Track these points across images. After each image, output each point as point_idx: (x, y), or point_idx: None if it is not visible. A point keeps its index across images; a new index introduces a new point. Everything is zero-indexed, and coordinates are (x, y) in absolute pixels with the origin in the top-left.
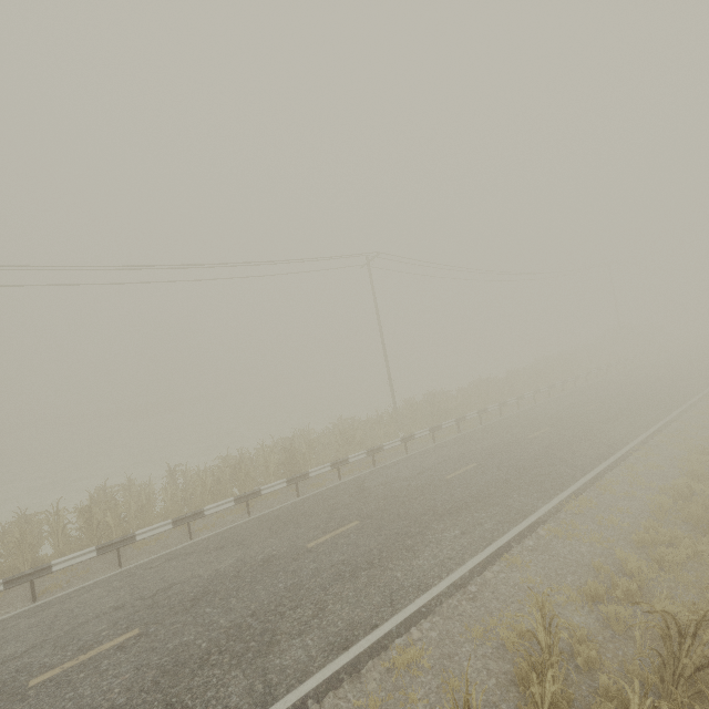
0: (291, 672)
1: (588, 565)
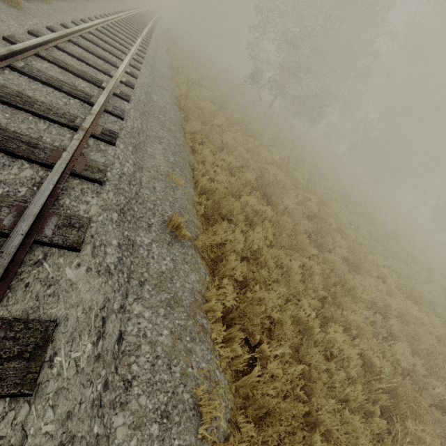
0: None
1: None
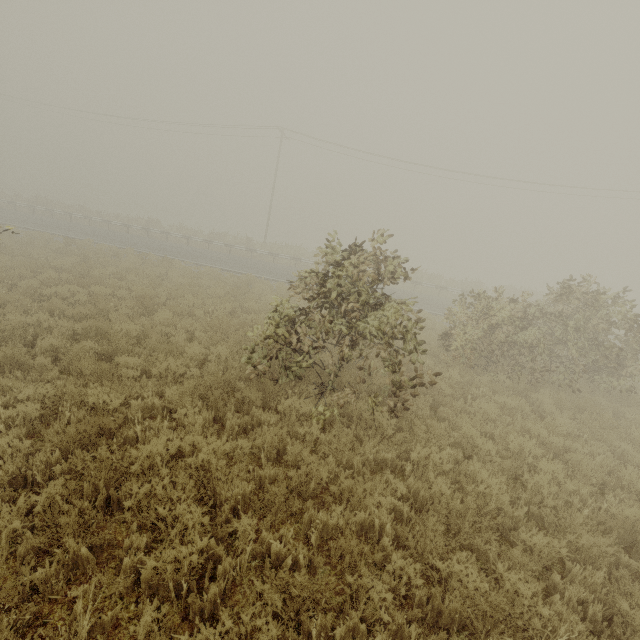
0: (6, 221)
1: (54, 240)
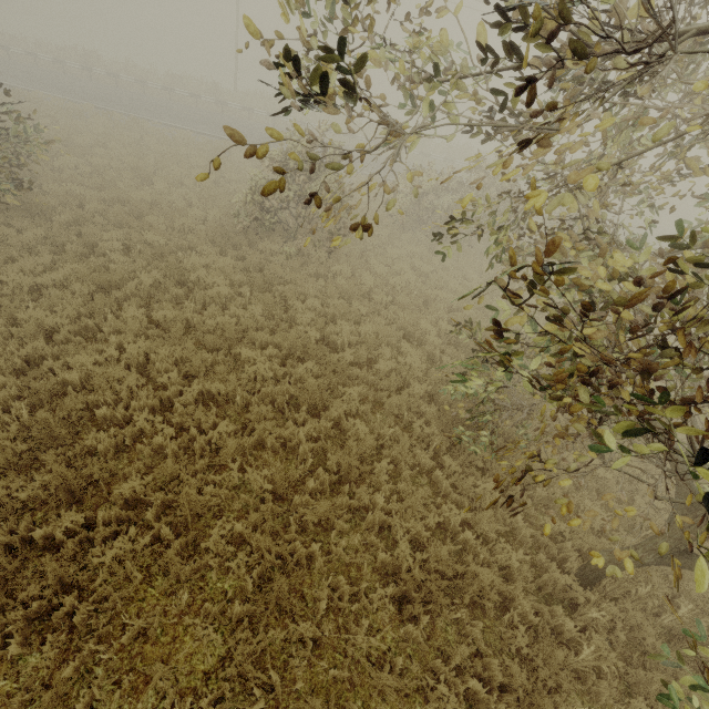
0: None
1: None
